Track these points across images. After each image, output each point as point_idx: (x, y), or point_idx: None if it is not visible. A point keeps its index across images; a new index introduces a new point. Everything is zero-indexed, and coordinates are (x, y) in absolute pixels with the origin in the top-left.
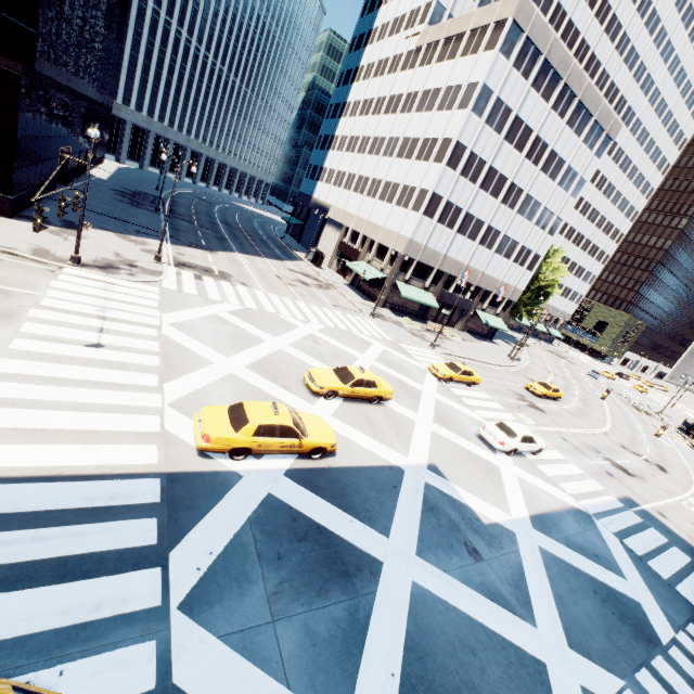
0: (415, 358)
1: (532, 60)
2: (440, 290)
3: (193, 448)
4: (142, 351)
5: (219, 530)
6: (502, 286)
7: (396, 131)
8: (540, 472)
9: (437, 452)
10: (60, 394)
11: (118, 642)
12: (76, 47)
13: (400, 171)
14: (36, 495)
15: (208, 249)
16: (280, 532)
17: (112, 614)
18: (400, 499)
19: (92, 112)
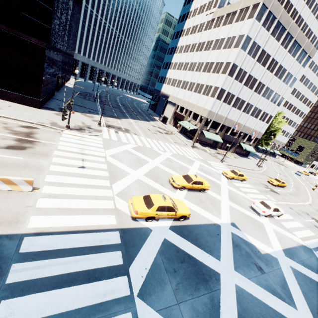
0: (215, 167)
1: (271, 21)
2: (223, 133)
3: (129, 216)
4: (100, 169)
5: (147, 257)
6: (253, 131)
7: (202, 59)
8: (283, 226)
9: (233, 216)
10: (72, 191)
11: (116, 312)
12: (63, 31)
13: (204, 78)
14: (71, 240)
15: (118, 118)
16: (172, 258)
17: (111, 298)
18: (222, 241)
19: (67, 58)
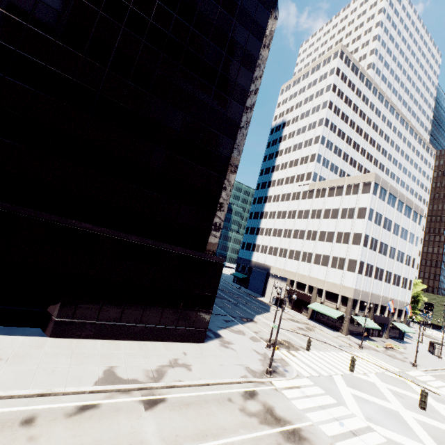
0: (431, 385)
1: (384, 193)
2: (372, 314)
3: None
4: None
5: None
6: (400, 303)
7: (312, 227)
8: None
9: None
10: None
11: None
12: None
13: (326, 248)
14: None
15: (250, 320)
16: None
17: None
18: None
19: None
